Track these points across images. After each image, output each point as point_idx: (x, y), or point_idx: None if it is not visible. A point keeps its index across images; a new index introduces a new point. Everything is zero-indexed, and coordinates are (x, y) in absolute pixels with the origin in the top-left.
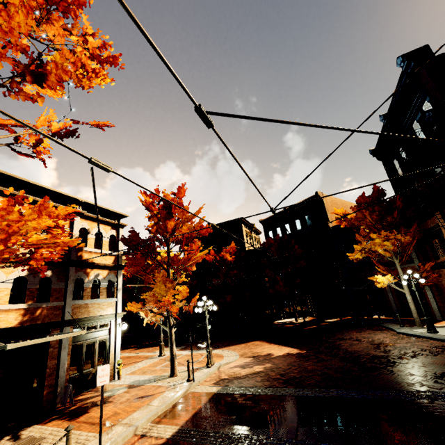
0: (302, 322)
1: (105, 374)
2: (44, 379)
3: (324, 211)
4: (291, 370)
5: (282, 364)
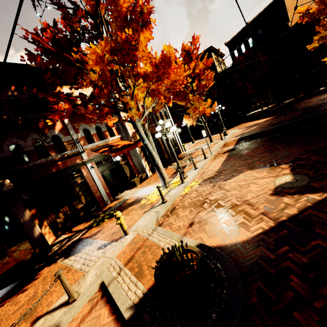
0: (267, 108)
1: (204, 133)
2: (163, 153)
3: (285, 12)
4: (273, 122)
5: (266, 123)
